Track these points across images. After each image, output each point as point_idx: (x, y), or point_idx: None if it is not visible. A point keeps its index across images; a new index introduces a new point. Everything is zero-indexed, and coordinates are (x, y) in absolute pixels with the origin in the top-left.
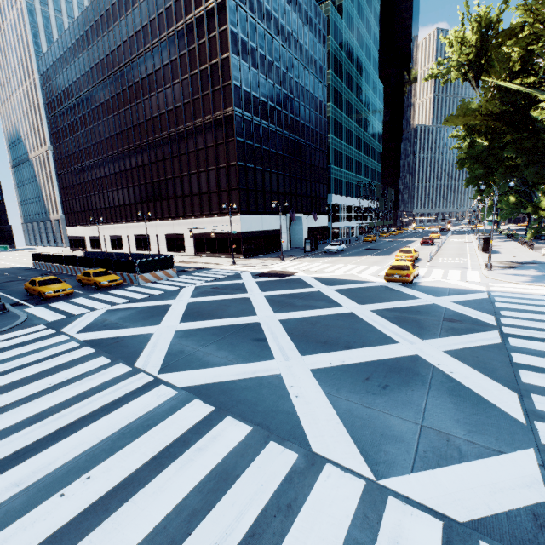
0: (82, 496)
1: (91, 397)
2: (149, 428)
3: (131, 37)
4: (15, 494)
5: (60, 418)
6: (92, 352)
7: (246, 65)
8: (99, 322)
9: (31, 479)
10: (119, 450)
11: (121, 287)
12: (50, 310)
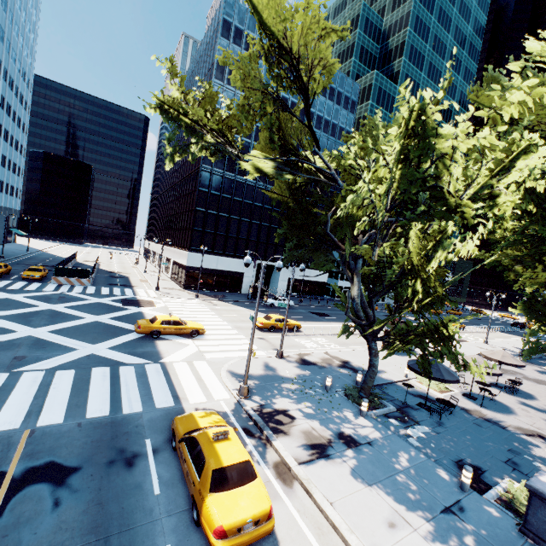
0: None
1: None
2: None
3: None
4: None
5: None
6: None
7: None
8: None
9: None
10: None
11: (37, 281)
12: None
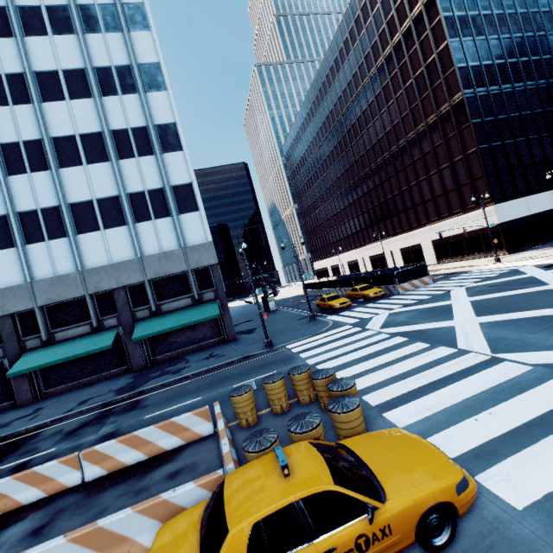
0: (495, 423)
1: (437, 366)
2: (523, 390)
3: (344, 90)
4: (433, 413)
5: (423, 377)
6: (406, 340)
7: (468, 39)
8: (390, 321)
9: (437, 407)
10: (504, 401)
11: (384, 297)
12: (343, 317)
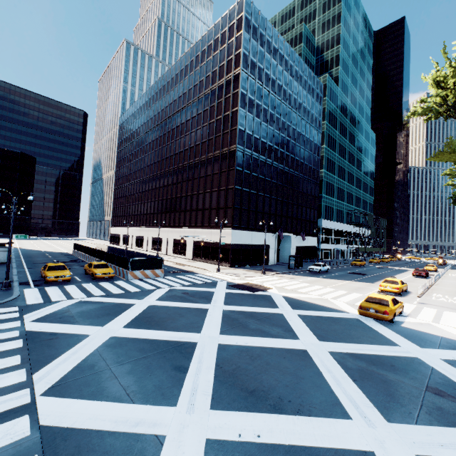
0: None
1: None
2: None
3: (175, 100)
4: None
5: None
6: (17, 347)
7: (251, 115)
8: (60, 312)
9: None
10: None
11: (112, 280)
12: (40, 293)
